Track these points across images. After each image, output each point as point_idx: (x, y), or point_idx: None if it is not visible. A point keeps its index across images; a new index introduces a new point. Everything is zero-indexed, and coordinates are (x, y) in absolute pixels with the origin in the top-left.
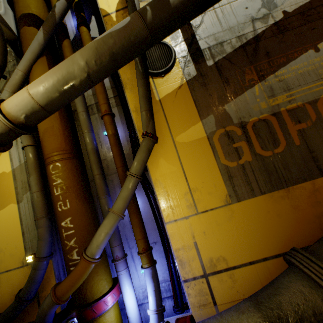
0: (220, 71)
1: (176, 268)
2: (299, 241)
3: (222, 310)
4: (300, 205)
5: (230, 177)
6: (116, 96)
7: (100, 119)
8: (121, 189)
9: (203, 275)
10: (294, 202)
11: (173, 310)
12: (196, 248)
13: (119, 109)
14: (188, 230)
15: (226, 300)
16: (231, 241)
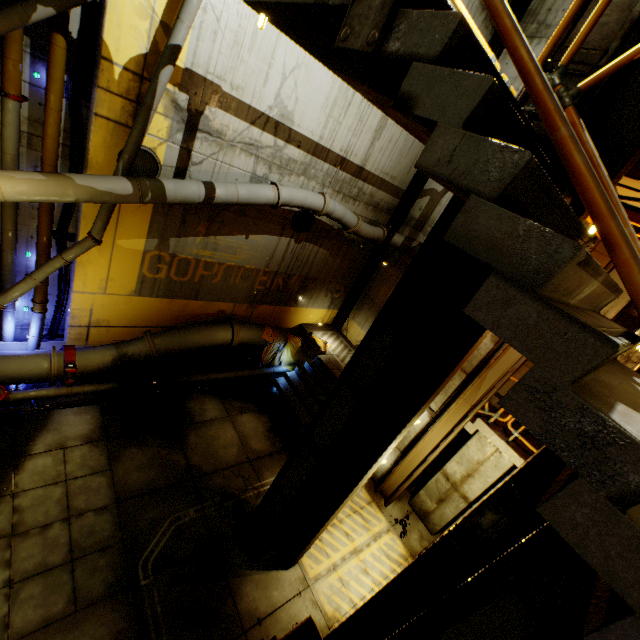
0: (185, 213)
1: (62, 315)
2: (160, 324)
3: (91, 344)
4: (174, 309)
5: (143, 282)
6: (67, 147)
7: (29, 158)
8: (48, 265)
9: (88, 326)
10: (172, 307)
11: (45, 337)
12: (92, 312)
13: (64, 163)
14: (91, 301)
15: (97, 340)
16: (120, 314)
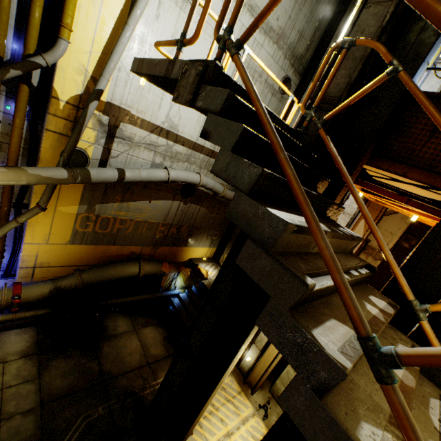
0: (107, 188)
1: (15, 259)
2: (88, 263)
3: (35, 279)
4: (98, 252)
5: (76, 234)
6: (26, 149)
7: None
8: (6, 226)
9: (34, 267)
10: (96, 251)
11: (1, 276)
12: (37, 257)
13: (23, 159)
14: (37, 249)
15: (40, 276)
16: (58, 258)
